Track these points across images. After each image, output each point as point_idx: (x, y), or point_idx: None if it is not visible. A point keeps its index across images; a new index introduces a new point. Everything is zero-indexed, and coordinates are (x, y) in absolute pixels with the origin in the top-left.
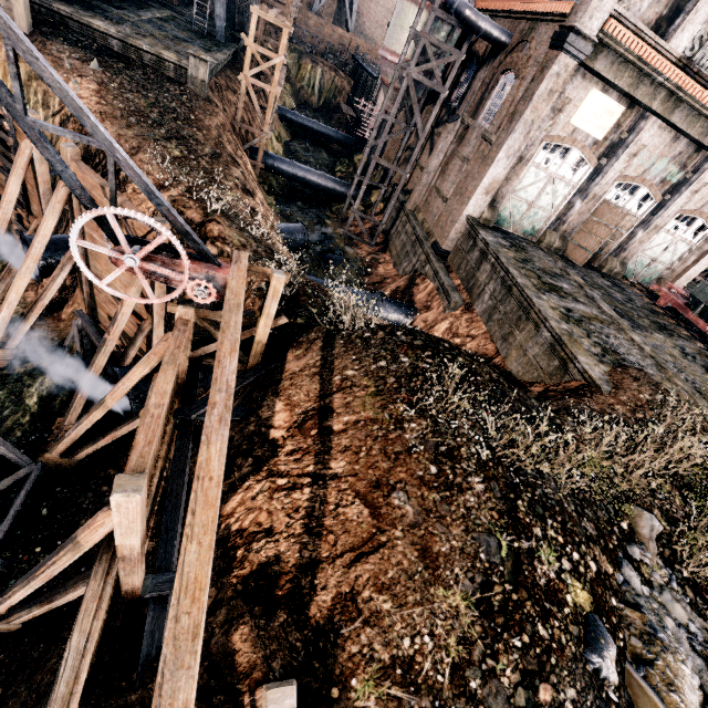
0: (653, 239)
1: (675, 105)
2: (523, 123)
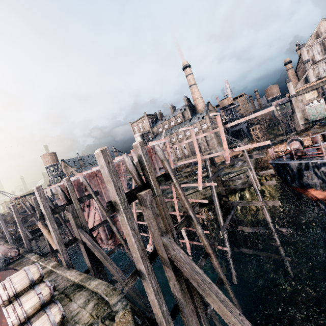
0: None
1: None
2: (295, 108)
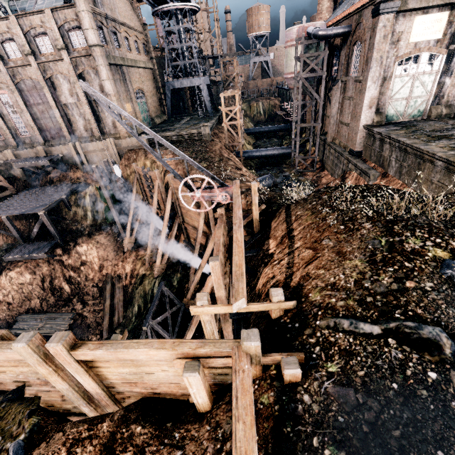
0: None
1: None
2: (375, 61)
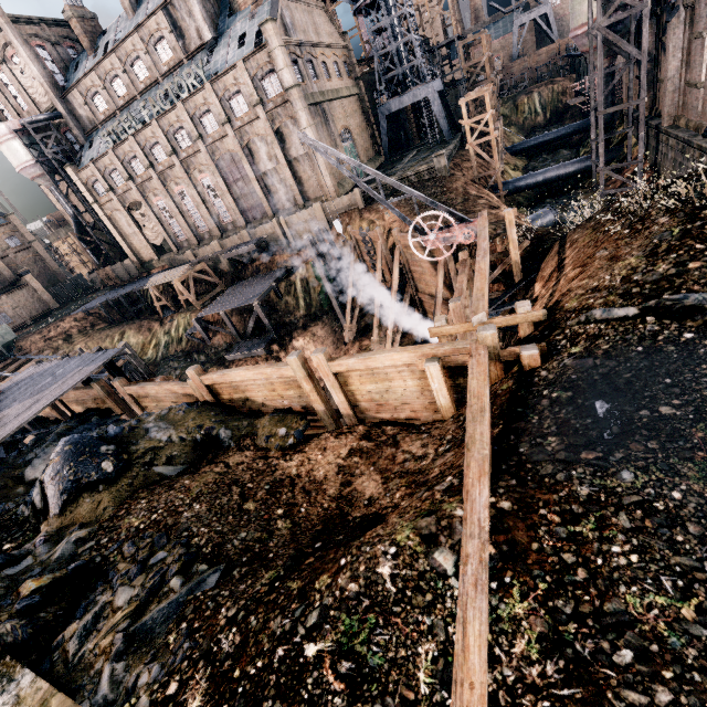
0: None
1: None
2: None
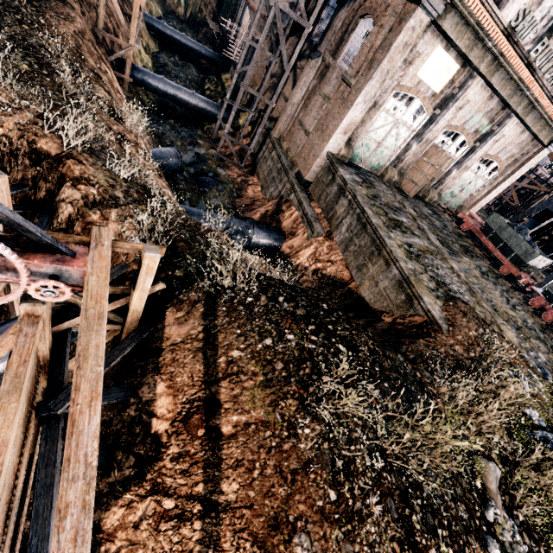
0: (462, 176)
1: (496, 69)
2: (380, 71)
